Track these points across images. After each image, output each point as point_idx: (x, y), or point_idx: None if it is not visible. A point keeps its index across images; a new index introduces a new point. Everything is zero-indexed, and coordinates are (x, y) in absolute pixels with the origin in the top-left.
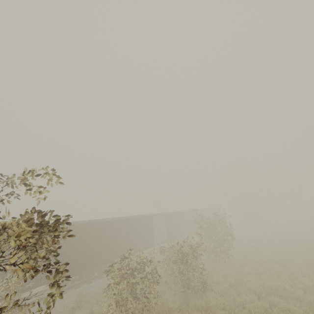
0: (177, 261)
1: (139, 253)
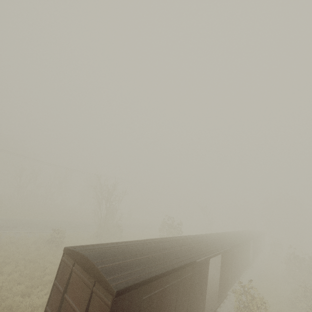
0: None
1: None
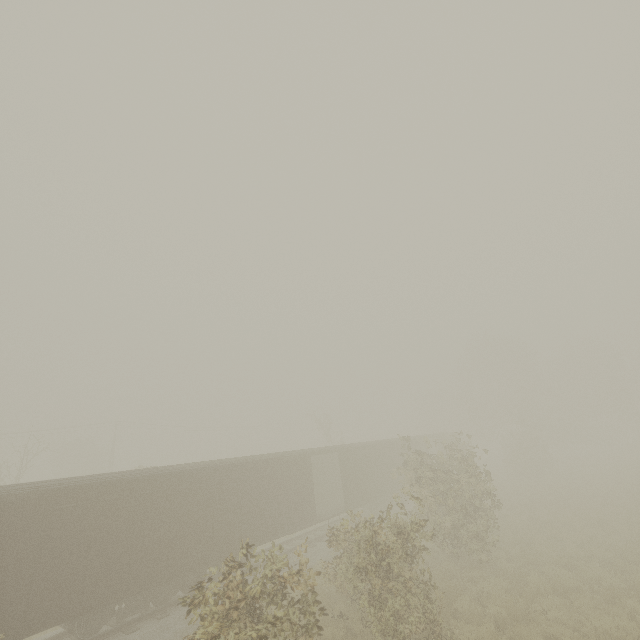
0: (367, 569)
1: (270, 551)
